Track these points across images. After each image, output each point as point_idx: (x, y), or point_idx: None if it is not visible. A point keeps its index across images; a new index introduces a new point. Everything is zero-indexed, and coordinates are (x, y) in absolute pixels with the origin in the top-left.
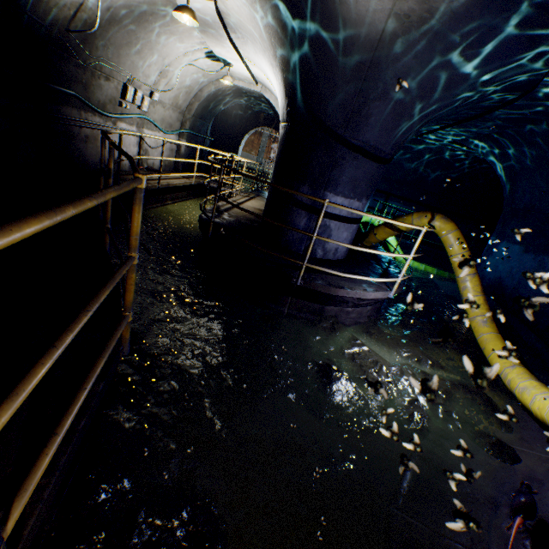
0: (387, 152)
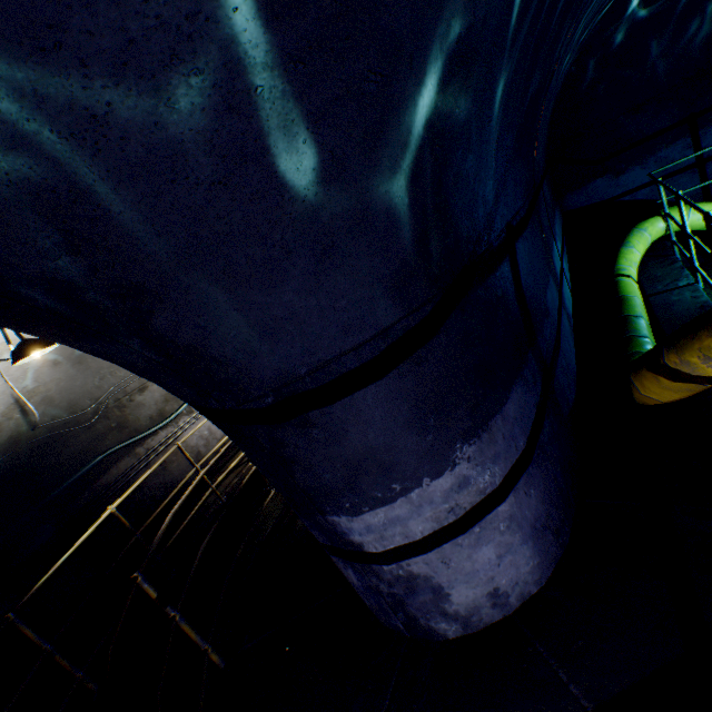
0: (392, 319)
